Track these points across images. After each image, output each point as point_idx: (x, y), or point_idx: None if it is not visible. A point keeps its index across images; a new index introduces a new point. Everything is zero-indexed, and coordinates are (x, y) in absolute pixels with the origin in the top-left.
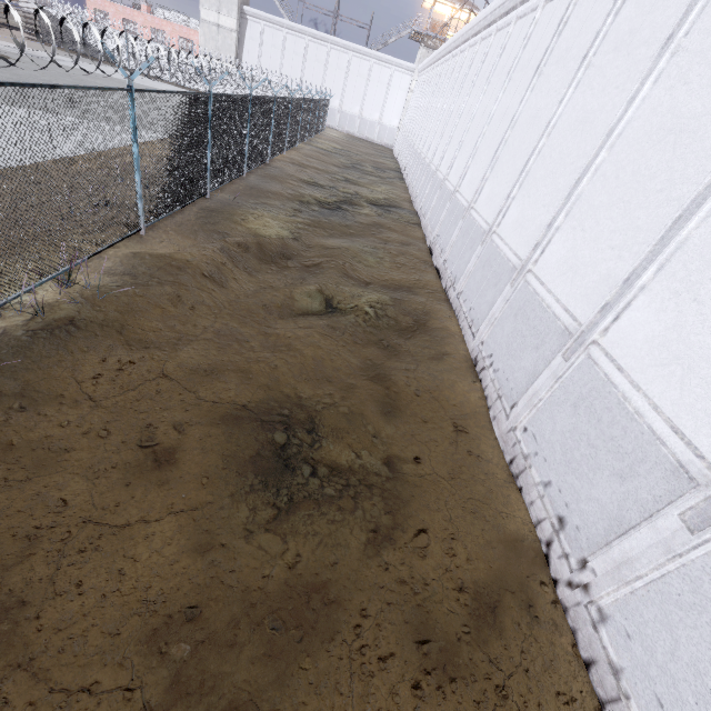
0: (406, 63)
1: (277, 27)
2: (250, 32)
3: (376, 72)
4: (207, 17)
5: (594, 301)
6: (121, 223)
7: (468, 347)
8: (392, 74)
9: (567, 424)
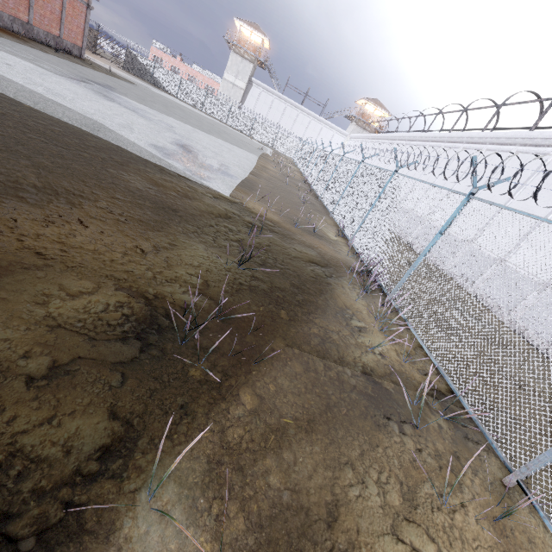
0: (343, 131)
1: (270, 93)
2: (252, 92)
3: (324, 131)
4: (228, 78)
5: (549, 273)
6: (316, 210)
7: (467, 290)
8: (334, 135)
9: (545, 313)
